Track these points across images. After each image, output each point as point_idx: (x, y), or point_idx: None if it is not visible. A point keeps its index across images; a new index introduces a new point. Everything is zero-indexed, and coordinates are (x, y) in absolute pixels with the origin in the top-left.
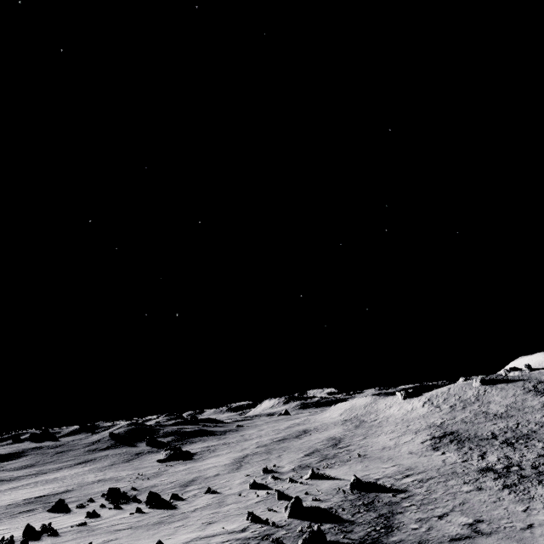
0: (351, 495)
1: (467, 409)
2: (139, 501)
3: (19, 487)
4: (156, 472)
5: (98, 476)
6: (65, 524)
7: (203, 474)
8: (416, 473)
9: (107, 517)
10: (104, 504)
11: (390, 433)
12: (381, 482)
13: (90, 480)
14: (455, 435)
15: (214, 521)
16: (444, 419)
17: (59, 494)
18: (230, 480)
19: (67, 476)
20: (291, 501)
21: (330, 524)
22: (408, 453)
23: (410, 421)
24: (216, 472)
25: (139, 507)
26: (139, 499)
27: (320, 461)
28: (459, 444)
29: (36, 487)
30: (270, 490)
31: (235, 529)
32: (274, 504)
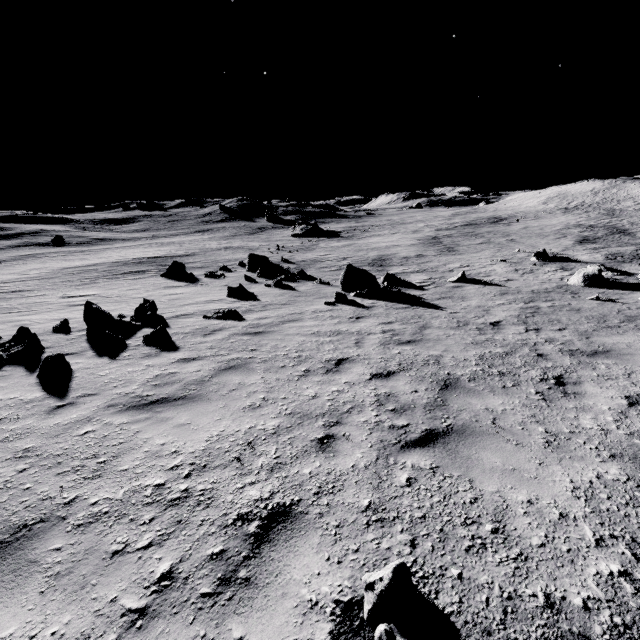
0: None
1: None
2: (318, 279)
3: (131, 246)
4: (301, 245)
5: (222, 244)
6: (189, 306)
7: (390, 253)
8: None
9: (274, 302)
10: (251, 277)
11: None
12: None
13: (214, 247)
14: None
15: None
16: None
17: (178, 257)
18: (472, 265)
19: (185, 241)
20: None
21: None
22: None
23: None
24: (411, 252)
25: (342, 294)
26: (310, 276)
27: None
28: None
29: (149, 248)
30: None
31: None
32: None
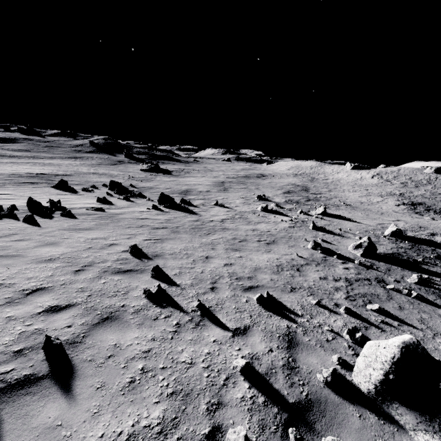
0: (399, 242)
1: (420, 188)
2: (148, 198)
3: (19, 163)
4: (145, 177)
5: (91, 170)
6: (76, 204)
7: (194, 188)
8: (438, 233)
9: (122, 206)
10: (110, 193)
11: (353, 191)
12: (412, 235)
13: (85, 171)
14: (425, 206)
15: (269, 241)
16: (402, 191)
17: (60, 176)
18: (228, 199)
19: (62, 164)
20: (366, 241)
21: (438, 279)
22: (393, 212)
23: (364, 186)
24: (205, 189)
25: (156, 205)
26: (144, 196)
27: (307, 200)
28: (439, 215)
29: (35, 166)
30: (287, 217)
31: (314, 260)
32: (315, 234)
